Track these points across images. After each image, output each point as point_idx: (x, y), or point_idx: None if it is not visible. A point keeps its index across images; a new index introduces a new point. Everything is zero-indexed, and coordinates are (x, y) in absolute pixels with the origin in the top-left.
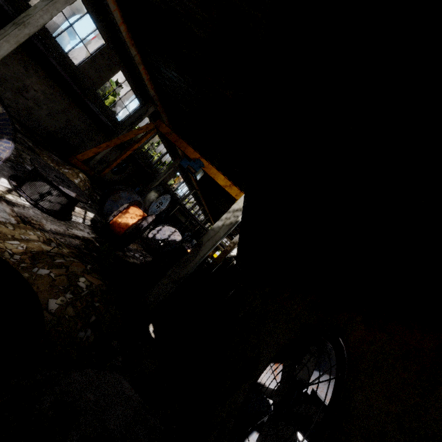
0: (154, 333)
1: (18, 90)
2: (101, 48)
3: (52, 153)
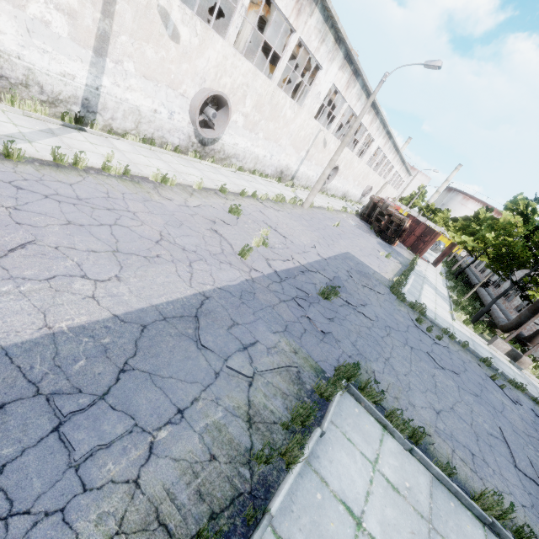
0: None
1: None
2: None
3: None
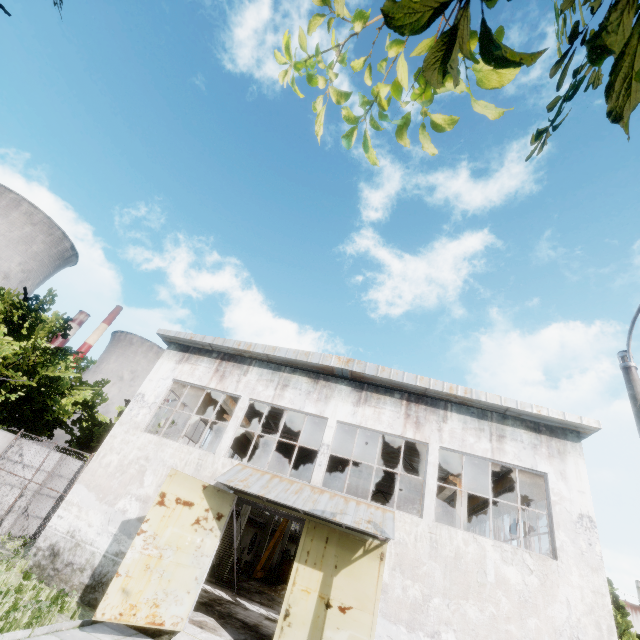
0: None
1: None
2: None
3: (249, 580)
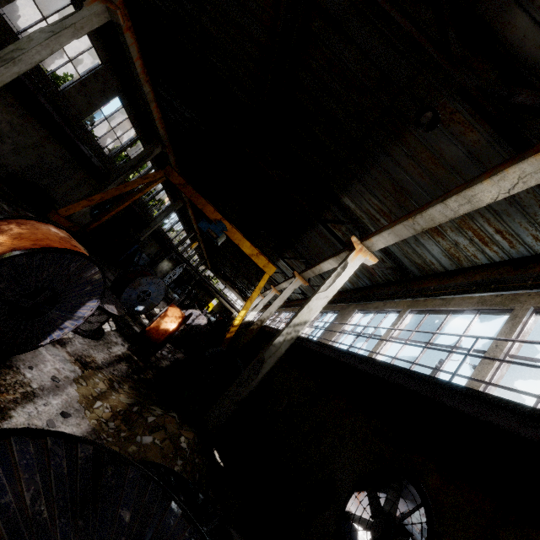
0: (221, 460)
1: None
2: (95, 70)
3: (28, 211)
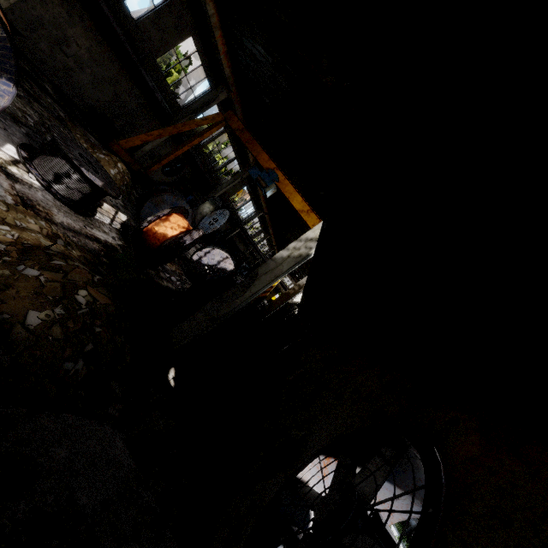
0: (174, 381)
1: (56, 42)
2: (169, 0)
3: (89, 132)
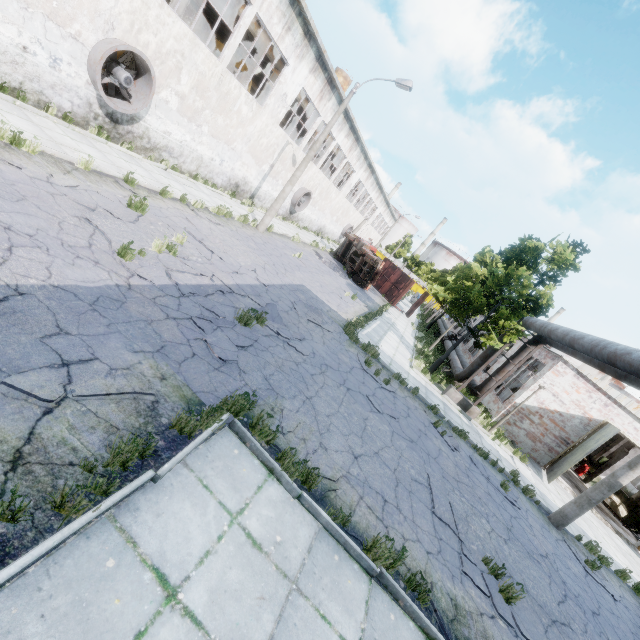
0: None
1: None
2: None
3: None
